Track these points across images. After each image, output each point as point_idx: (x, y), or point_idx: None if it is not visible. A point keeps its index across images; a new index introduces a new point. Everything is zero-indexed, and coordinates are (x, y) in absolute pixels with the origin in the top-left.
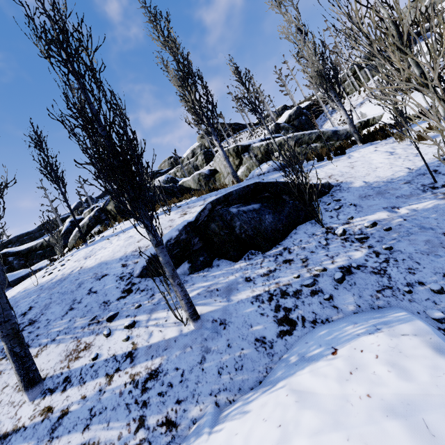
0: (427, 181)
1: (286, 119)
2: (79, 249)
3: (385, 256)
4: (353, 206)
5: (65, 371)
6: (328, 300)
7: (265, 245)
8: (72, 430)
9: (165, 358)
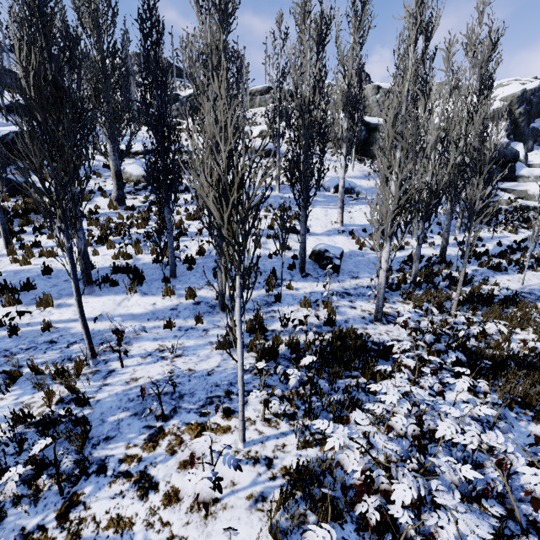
0: None
1: (187, 95)
2: None
3: None
4: None
5: None
6: None
7: None
8: None
9: None
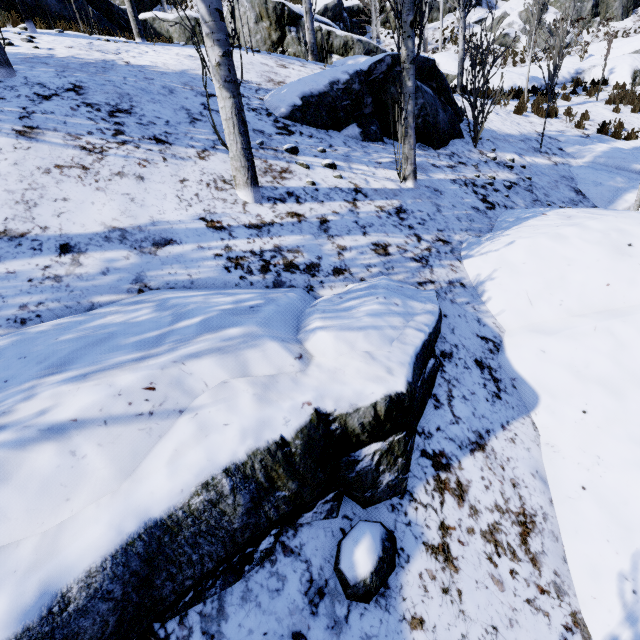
0: (534, 145)
1: (319, 11)
2: (4, 30)
3: (529, 183)
4: (491, 142)
5: (279, 186)
6: (507, 197)
7: (438, 142)
8: (350, 233)
9: (402, 202)
